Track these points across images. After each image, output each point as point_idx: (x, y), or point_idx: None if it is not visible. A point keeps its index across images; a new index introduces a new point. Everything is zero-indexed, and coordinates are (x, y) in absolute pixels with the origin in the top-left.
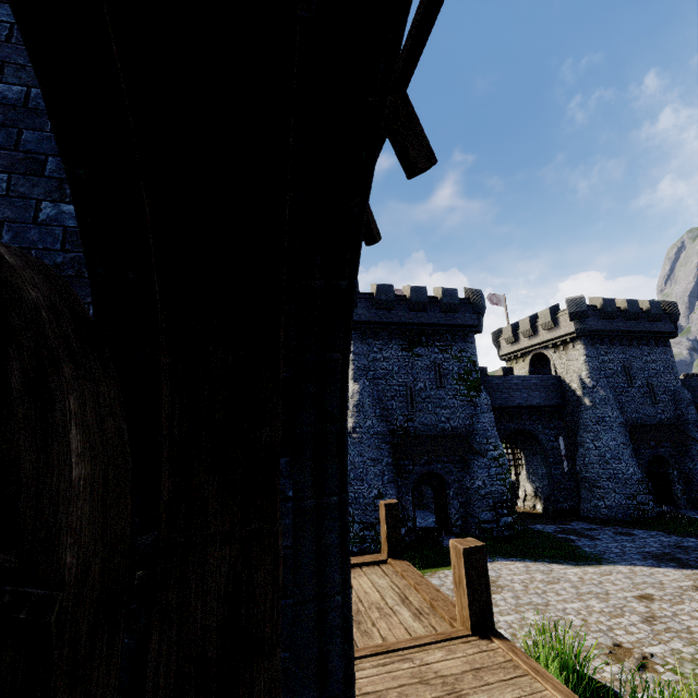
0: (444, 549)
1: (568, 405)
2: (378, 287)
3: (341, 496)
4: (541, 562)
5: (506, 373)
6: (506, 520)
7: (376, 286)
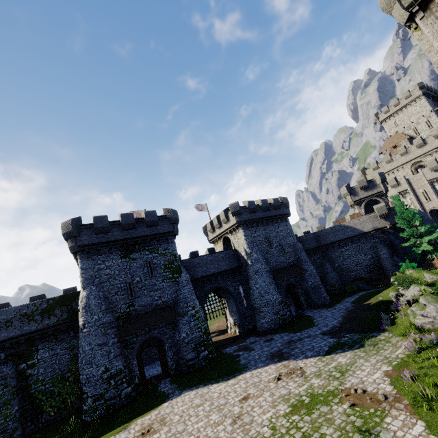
0: (157, 393)
1: (243, 265)
2: (95, 219)
3: None
4: (208, 385)
5: (210, 252)
6: (204, 354)
7: (93, 218)
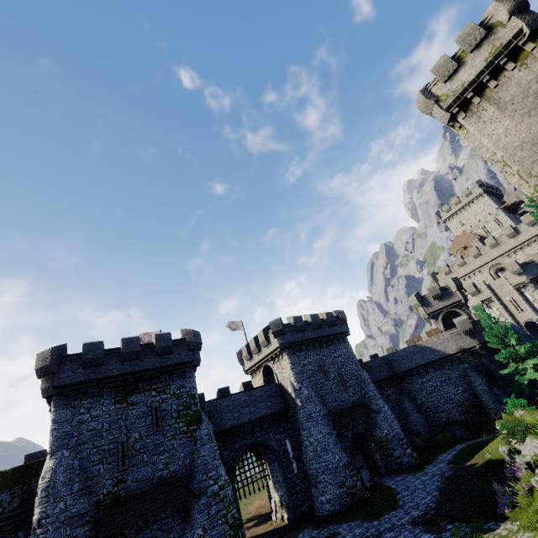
0: None
1: (290, 407)
2: (86, 346)
3: None
4: None
5: (246, 387)
6: None
7: (83, 346)
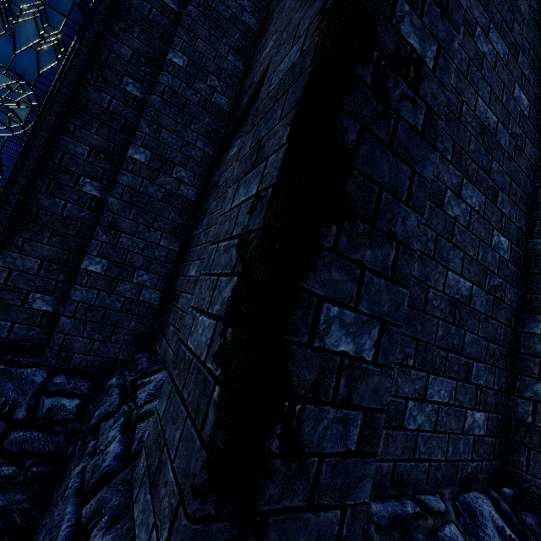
0: None
1: None
2: None
3: None
4: None
5: None
6: None
7: None
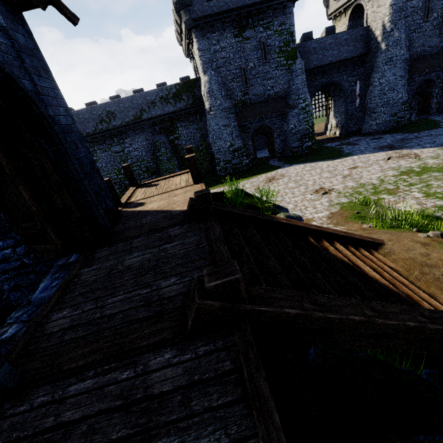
0: (268, 166)
1: (370, 52)
2: None
3: (63, 146)
4: (314, 162)
5: (328, 33)
6: (307, 145)
7: None
